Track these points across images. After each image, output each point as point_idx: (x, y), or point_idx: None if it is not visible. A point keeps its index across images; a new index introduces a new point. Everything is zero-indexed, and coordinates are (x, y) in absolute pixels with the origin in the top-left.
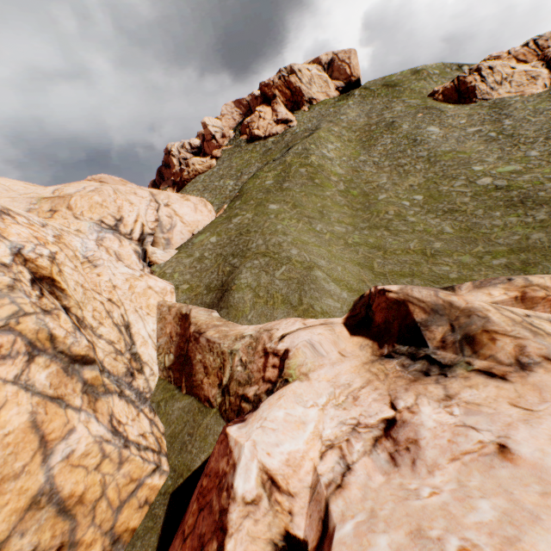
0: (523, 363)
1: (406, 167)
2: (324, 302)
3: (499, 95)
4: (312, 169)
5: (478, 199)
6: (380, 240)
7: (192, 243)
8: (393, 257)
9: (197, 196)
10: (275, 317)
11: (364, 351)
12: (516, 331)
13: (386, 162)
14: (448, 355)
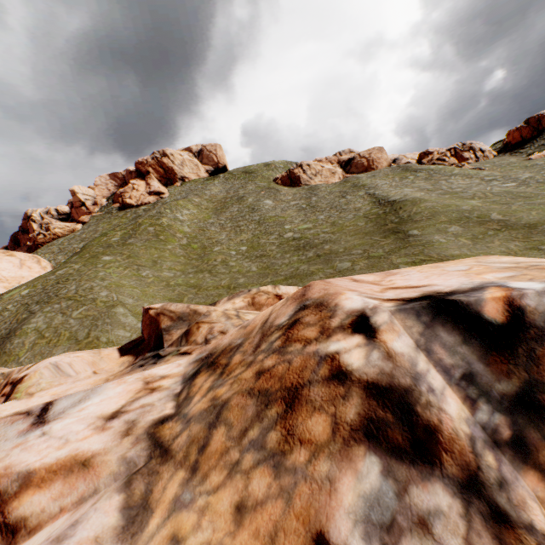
0: (208, 339)
1: (243, 227)
2: (114, 333)
3: (315, 183)
4: (160, 227)
5: (281, 247)
6: (200, 281)
7: (0, 297)
8: (204, 293)
9: (49, 259)
10: (53, 354)
11: (123, 367)
12: (218, 319)
13: (230, 224)
14: (172, 349)
